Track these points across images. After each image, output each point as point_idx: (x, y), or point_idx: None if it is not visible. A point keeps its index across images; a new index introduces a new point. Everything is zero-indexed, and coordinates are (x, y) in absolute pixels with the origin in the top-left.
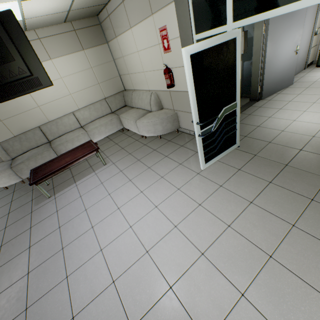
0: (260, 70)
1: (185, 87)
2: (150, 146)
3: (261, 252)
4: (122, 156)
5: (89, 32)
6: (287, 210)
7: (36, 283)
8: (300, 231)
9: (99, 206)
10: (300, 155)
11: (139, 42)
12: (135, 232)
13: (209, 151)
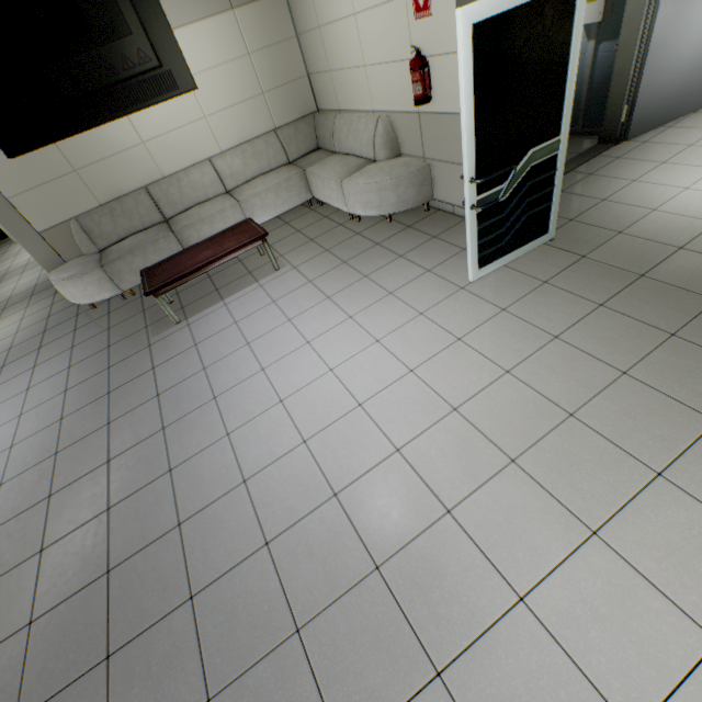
0: (633, 66)
1: (455, 104)
2: (369, 236)
3: (557, 409)
4: (312, 255)
5: None
6: (620, 350)
7: (179, 441)
8: (634, 381)
9: (272, 338)
10: (676, 259)
11: None
12: (339, 377)
13: (489, 244)
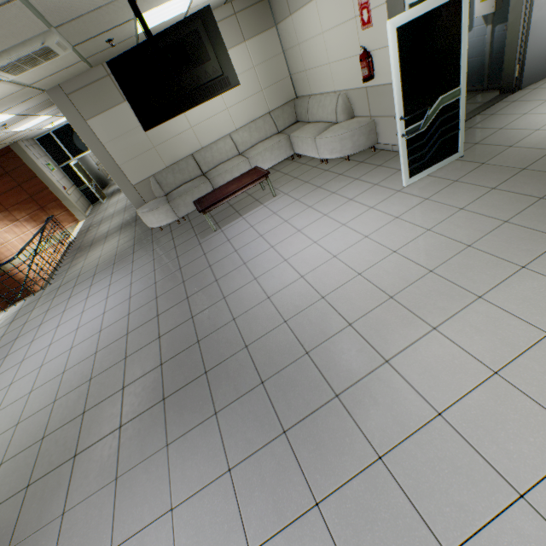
0: (520, 38)
1: (390, 78)
2: (334, 171)
3: (460, 244)
4: (296, 186)
5: (252, 14)
6: (504, 210)
7: (227, 285)
8: (512, 225)
9: (275, 231)
10: None
11: (325, 18)
12: (320, 245)
13: (415, 161)
